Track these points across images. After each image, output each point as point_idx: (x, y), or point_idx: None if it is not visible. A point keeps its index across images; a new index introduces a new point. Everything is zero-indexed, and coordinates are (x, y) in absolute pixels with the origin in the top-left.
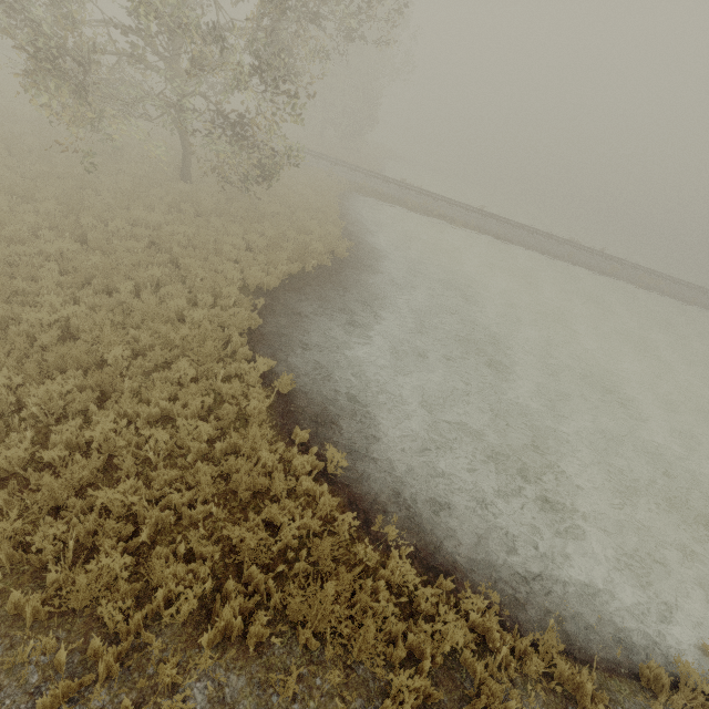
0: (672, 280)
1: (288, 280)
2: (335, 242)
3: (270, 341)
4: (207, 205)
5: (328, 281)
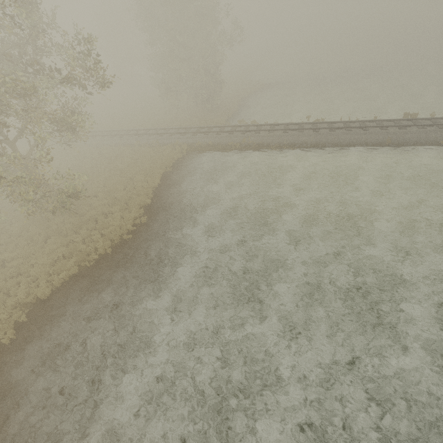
0: None
1: (67, 281)
2: (120, 230)
3: (11, 354)
4: (53, 227)
5: (98, 272)
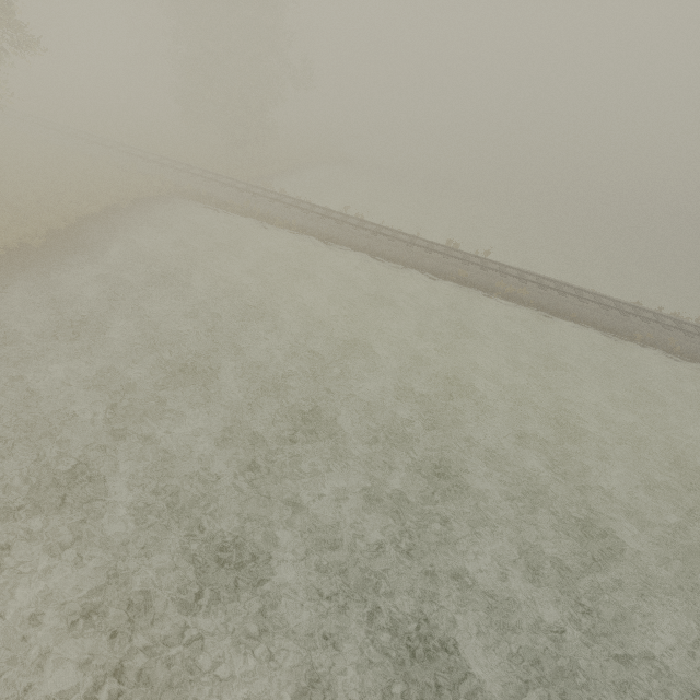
0: (559, 290)
1: None
2: None
3: None
4: None
5: None
